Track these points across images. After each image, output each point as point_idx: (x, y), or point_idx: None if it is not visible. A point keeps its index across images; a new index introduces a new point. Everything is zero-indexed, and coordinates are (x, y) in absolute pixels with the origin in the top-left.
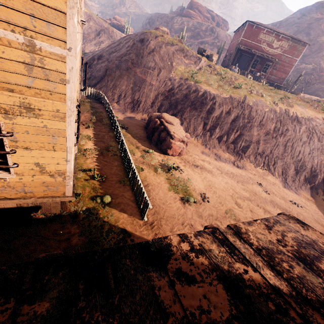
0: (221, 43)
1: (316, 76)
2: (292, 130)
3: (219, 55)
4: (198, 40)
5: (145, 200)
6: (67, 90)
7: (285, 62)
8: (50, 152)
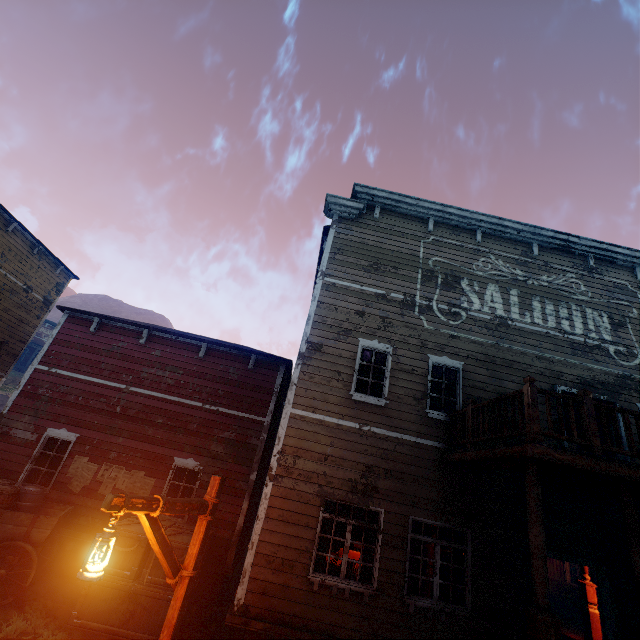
0: None
1: None
2: None
3: None
4: None
5: None
6: None
7: None
8: None
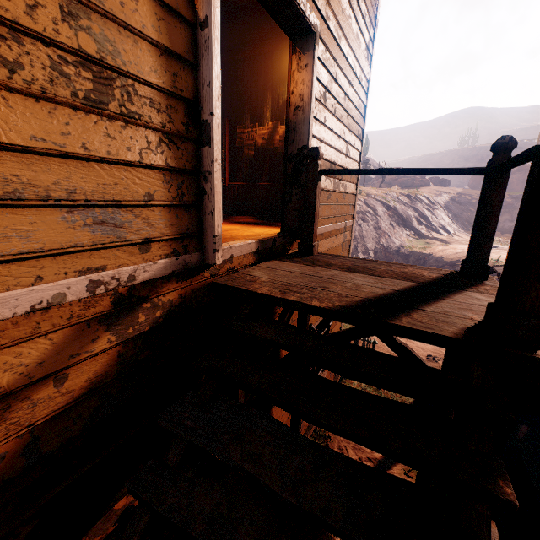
0: None
1: None
2: None
3: None
4: None
5: (364, 342)
6: (349, 254)
7: None
8: (336, 325)
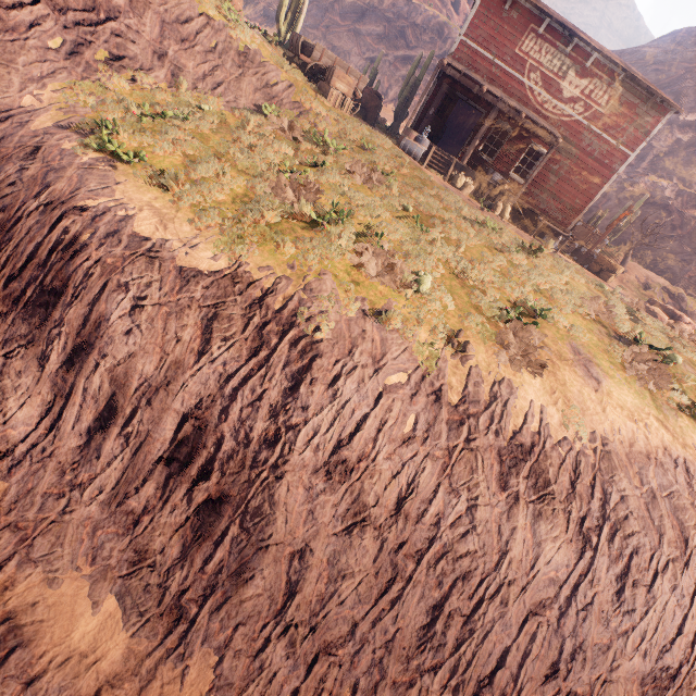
0: (420, 56)
1: (677, 215)
2: (495, 526)
3: (411, 93)
4: (397, 51)
5: None
6: None
7: (592, 154)
8: None
